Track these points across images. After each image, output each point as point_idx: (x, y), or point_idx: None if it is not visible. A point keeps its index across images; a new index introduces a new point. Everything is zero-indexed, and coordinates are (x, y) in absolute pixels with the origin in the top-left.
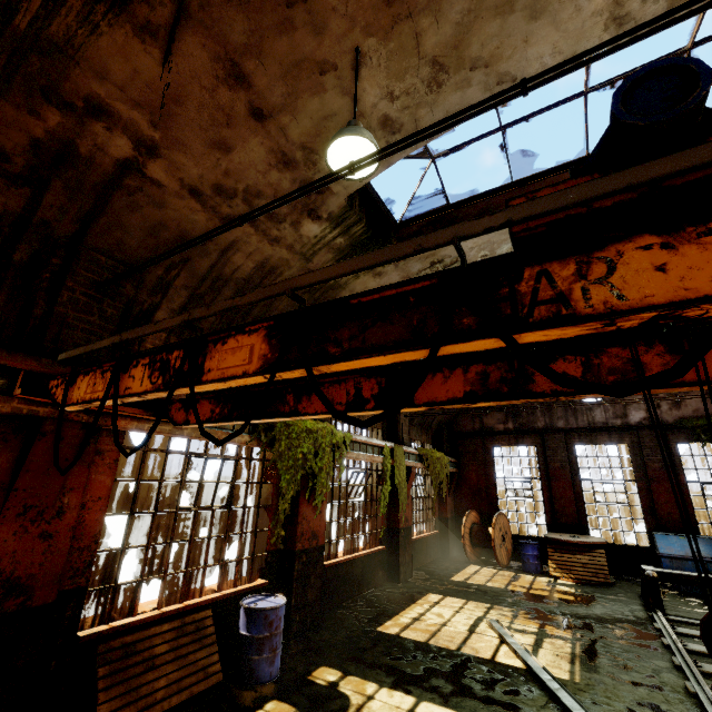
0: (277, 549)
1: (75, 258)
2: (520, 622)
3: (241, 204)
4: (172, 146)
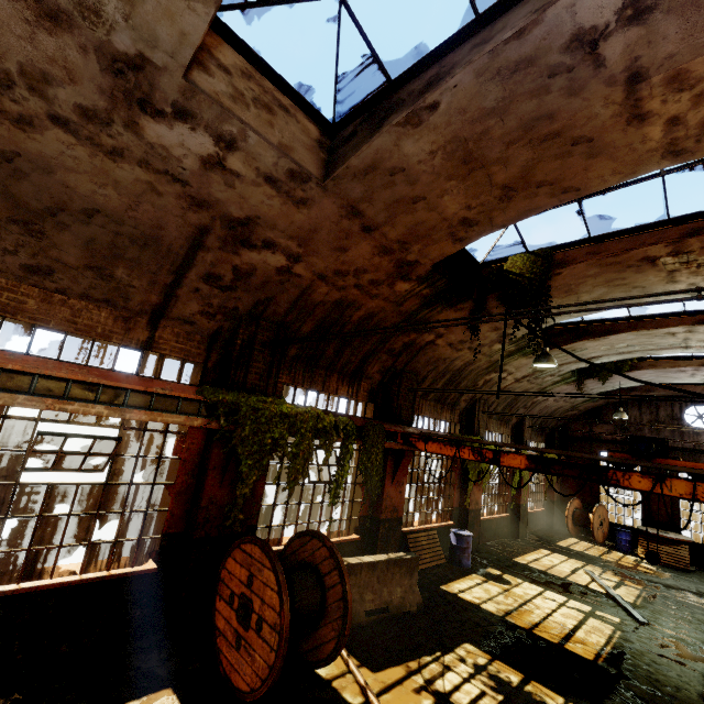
0: (457, 507)
1: (402, 378)
2: (606, 575)
3: (468, 344)
4: (449, 333)
